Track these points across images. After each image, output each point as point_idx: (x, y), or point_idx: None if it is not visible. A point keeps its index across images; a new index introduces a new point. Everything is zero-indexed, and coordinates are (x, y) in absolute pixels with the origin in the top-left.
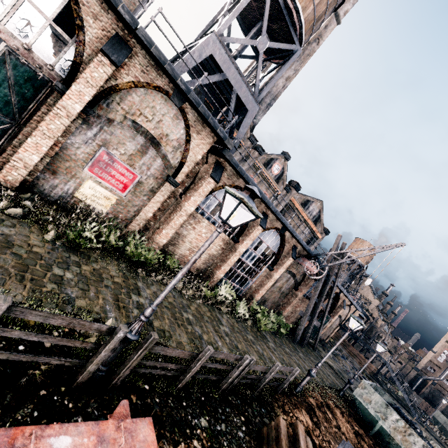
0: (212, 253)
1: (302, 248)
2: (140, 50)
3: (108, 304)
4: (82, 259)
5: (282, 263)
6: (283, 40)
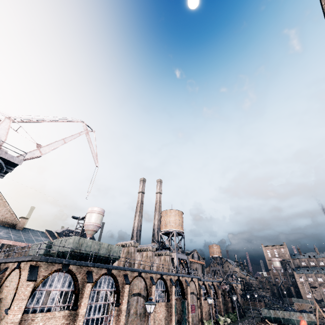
0: (208, 310)
1: (217, 282)
2: (187, 278)
3: None
4: None
5: (218, 293)
6: (177, 233)
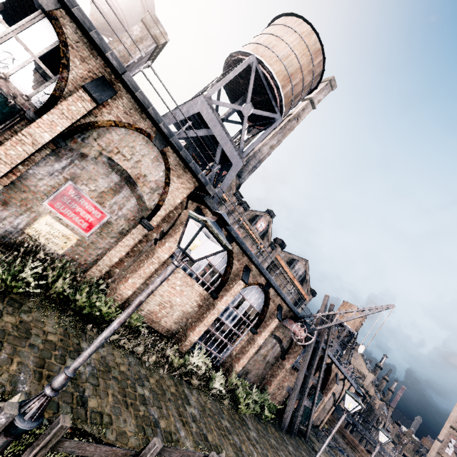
0: (186, 309)
1: (288, 309)
2: (125, 94)
3: (24, 372)
4: (8, 307)
5: (266, 325)
6: (266, 111)
